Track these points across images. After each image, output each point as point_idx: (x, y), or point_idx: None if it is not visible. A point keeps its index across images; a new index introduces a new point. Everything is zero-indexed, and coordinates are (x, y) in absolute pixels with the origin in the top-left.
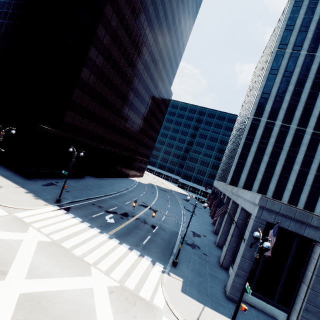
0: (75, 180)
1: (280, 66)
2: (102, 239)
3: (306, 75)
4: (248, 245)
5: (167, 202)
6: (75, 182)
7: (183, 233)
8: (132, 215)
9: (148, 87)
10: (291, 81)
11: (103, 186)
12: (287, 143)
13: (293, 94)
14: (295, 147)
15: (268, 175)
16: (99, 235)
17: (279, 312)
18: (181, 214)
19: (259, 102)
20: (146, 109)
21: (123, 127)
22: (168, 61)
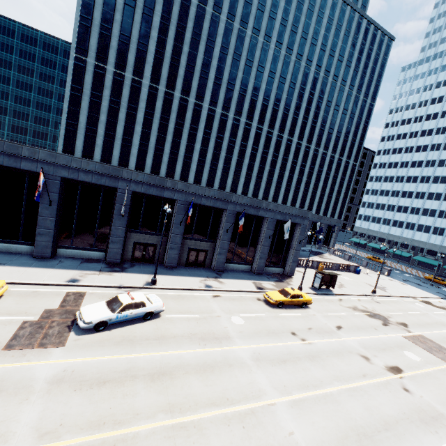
0: None
1: None
2: None
3: (134, 2)
4: None
5: None
6: None
7: None
8: None
9: None
10: (117, 6)
11: None
12: (125, 98)
13: (122, 28)
14: (134, 103)
15: (110, 140)
16: None
17: (27, 247)
18: None
19: (78, 30)
20: None
21: None
22: None
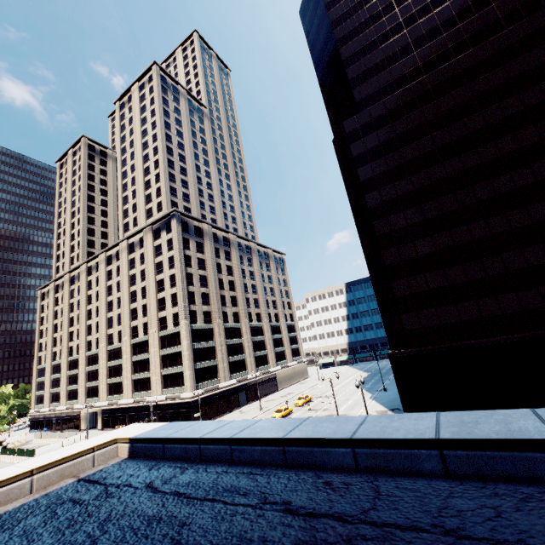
0: None
1: None
2: None
3: None
4: None
5: None
6: None
7: None
8: None
9: None
10: None
11: None
12: None
13: None
14: None
15: None
16: None
17: None
18: None
19: None
20: None
21: None
22: None
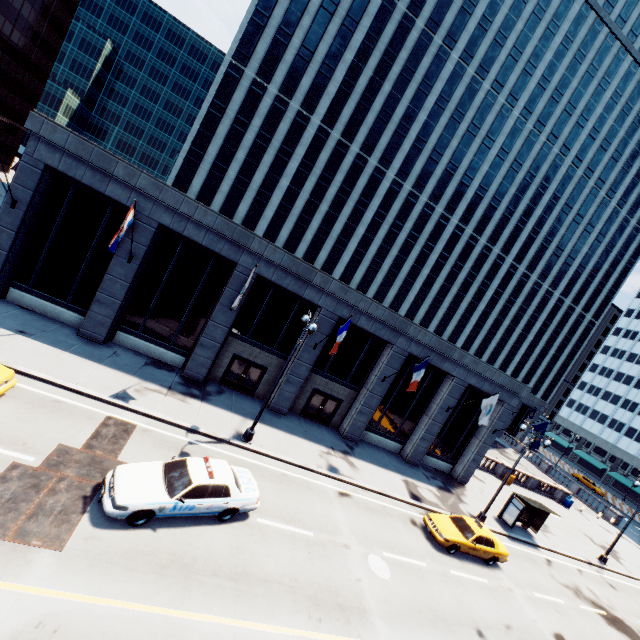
0: None
1: None
2: None
3: (334, 6)
4: (9, 203)
5: None
6: None
7: None
8: None
9: None
10: (310, 6)
11: None
12: (279, 135)
13: (306, 38)
14: (290, 145)
15: (240, 188)
16: None
17: (75, 316)
18: None
19: (247, 28)
20: None
21: None
22: None
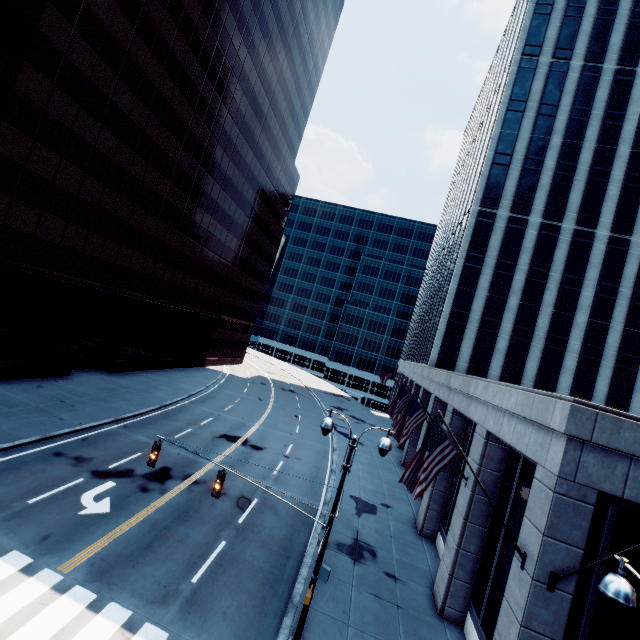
0: (31, 385)
1: (530, 94)
2: (19, 605)
3: (587, 112)
4: (542, 580)
5: (295, 418)
6: (29, 390)
7: (330, 508)
8: (184, 474)
9: (237, 153)
10: (556, 125)
11: (120, 393)
12: (557, 265)
13: (562, 155)
14: (576, 271)
15: (522, 340)
16: (13, 587)
17: None
18: (326, 449)
19: (490, 174)
20: (238, 204)
21: (178, 244)
22: (283, 99)
